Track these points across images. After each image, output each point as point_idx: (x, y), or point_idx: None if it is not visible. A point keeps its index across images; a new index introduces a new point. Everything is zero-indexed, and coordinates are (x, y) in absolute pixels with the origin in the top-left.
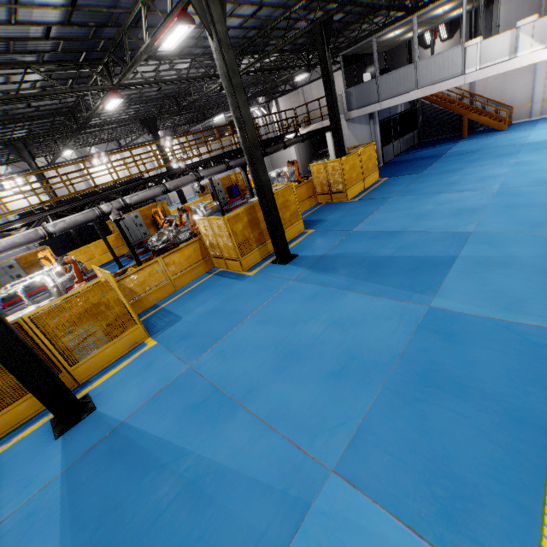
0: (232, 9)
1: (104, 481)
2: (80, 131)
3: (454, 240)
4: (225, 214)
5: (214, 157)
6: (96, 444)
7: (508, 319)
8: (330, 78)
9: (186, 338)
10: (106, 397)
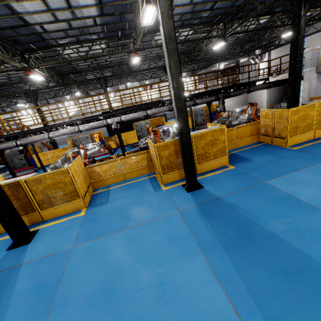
0: None
1: None
2: (130, 73)
3: None
4: None
5: (187, 96)
6: (5, 269)
7: None
8: (299, 34)
9: (93, 222)
10: (39, 238)
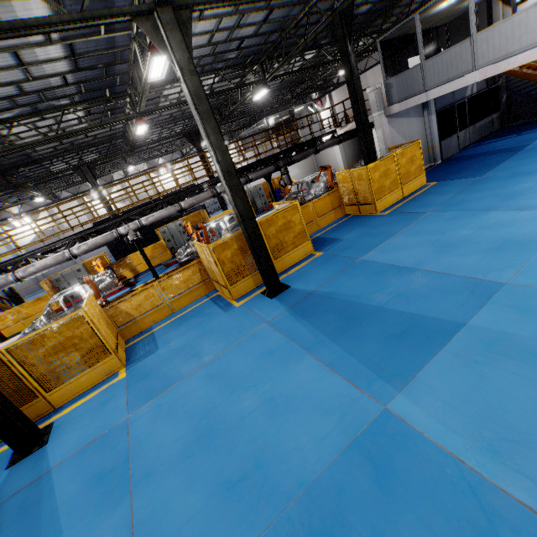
0: (238, 20)
1: None
2: (133, 151)
3: (472, 294)
4: None
5: None
6: (22, 488)
7: (485, 472)
8: (353, 74)
9: (146, 378)
10: (60, 431)
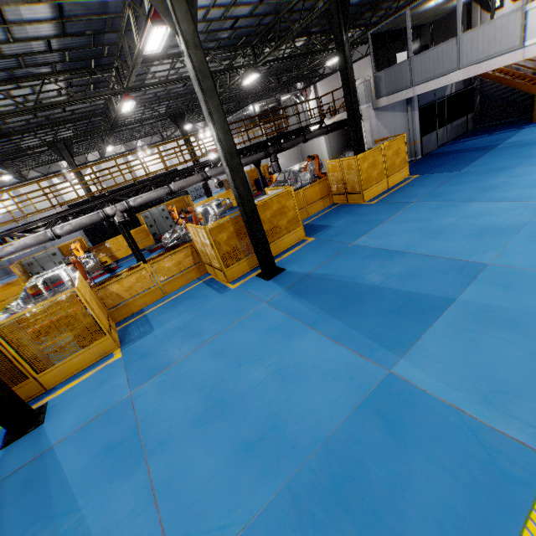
0: None
1: (4, 516)
2: (113, 130)
3: (460, 274)
4: None
5: None
6: (22, 466)
7: (483, 418)
8: (347, 64)
9: (145, 357)
10: (56, 411)
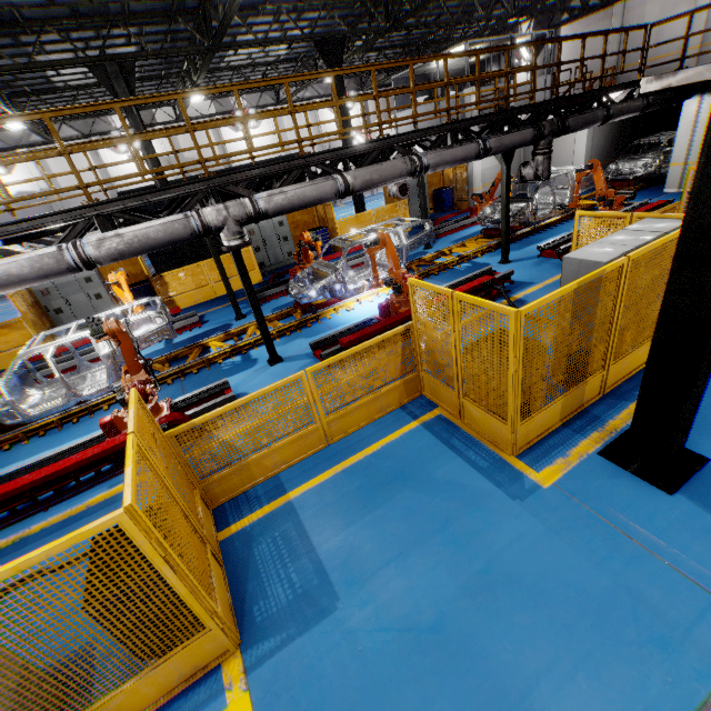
0: None
1: None
2: (213, 53)
3: None
4: (429, 244)
5: (455, 124)
6: None
7: None
8: None
9: None
10: None
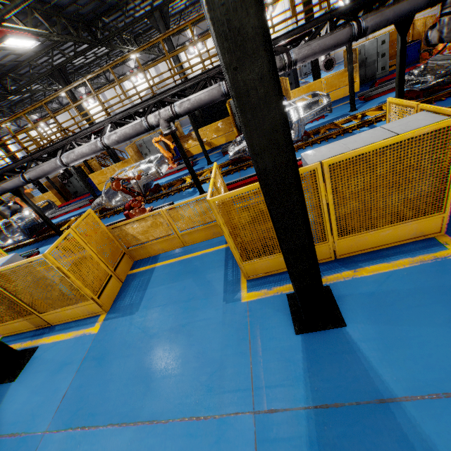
0: None
1: None
2: None
3: None
4: (354, 107)
5: (335, 12)
6: None
7: None
8: None
9: (98, 364)
10: (27, 372)
